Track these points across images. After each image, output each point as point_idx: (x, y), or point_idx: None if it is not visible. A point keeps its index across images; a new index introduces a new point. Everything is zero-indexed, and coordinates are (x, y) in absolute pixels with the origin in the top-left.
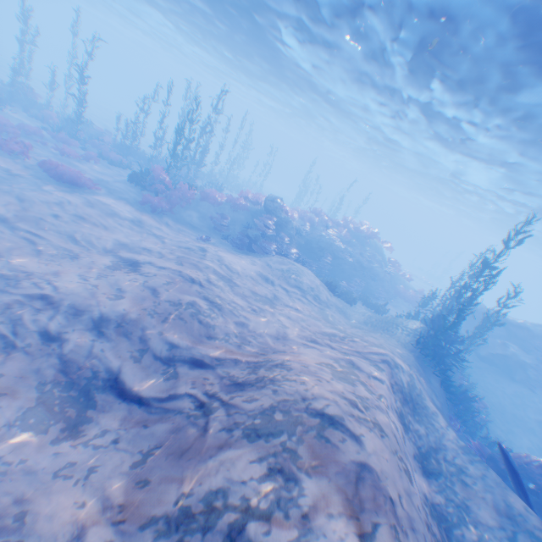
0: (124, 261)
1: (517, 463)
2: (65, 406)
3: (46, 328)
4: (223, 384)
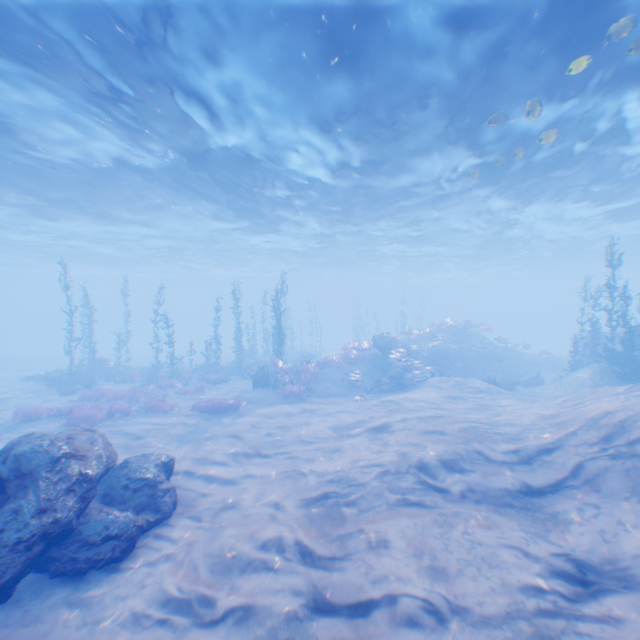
0: (366, 432)
1: None
2: (528, 514)
3: (429, 484)
4: (595, 442)
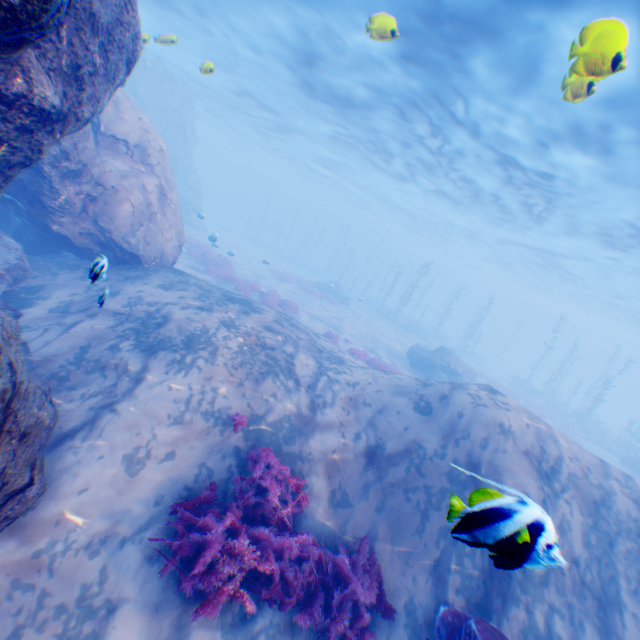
0: None
1: None
2: None
3: None
4: None
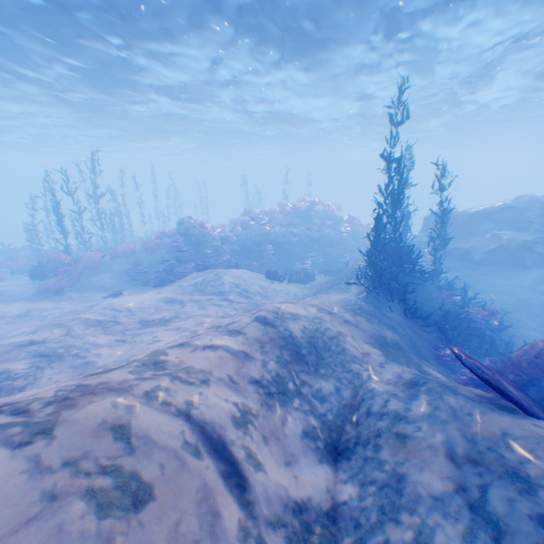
0: None
1: (526, 362)
2: None
3: None
4: None
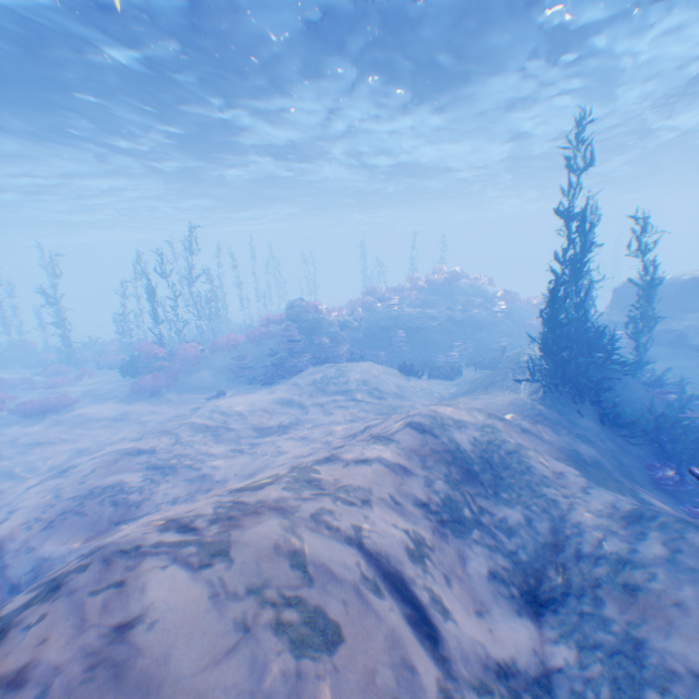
0: (62, 470)
1: None
2: None
3: None
4: None
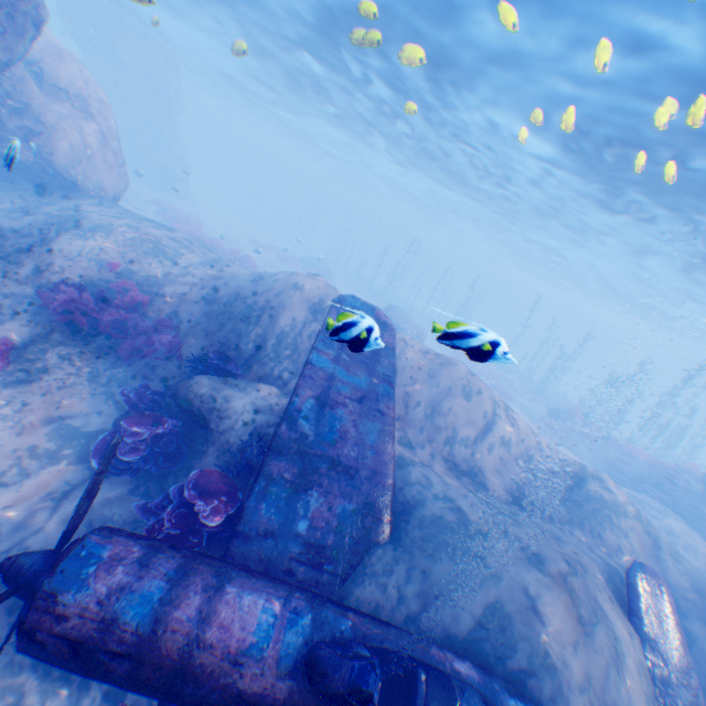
0: None
1: None
2: None
3: None
4: None
